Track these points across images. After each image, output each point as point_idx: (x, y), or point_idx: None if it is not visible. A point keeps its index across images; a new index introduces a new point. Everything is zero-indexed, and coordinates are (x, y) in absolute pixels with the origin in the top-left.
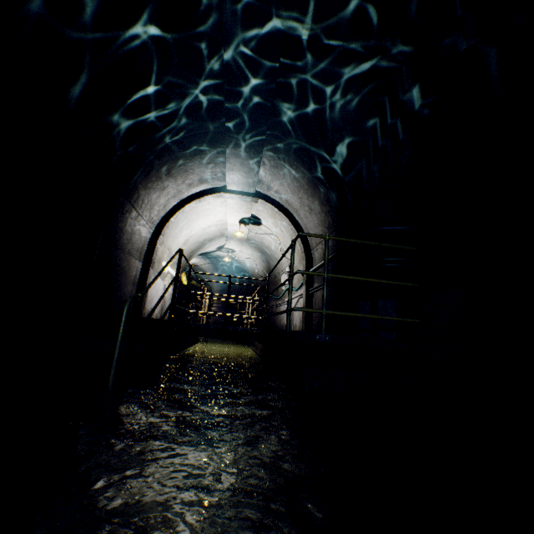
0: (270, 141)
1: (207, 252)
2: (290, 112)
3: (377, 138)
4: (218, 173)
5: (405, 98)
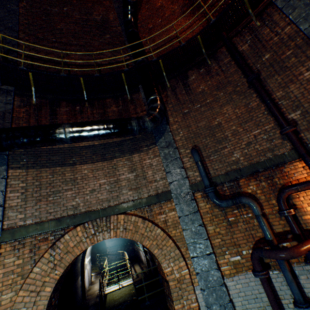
0: None
1: None
2: None
3: None
4: None
5: None
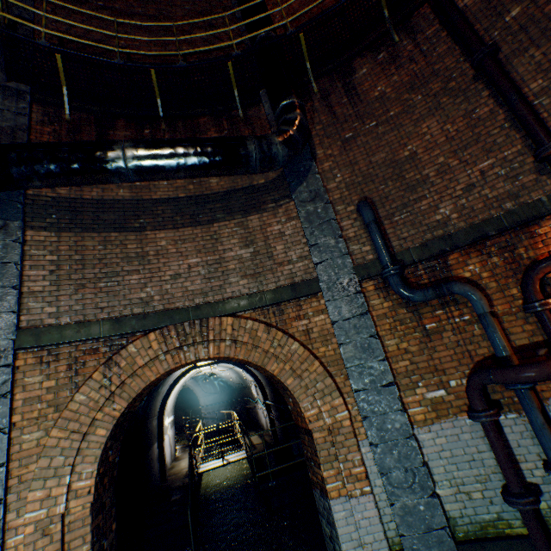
0: None
1: None
2: None
3: None
4: None
5: None
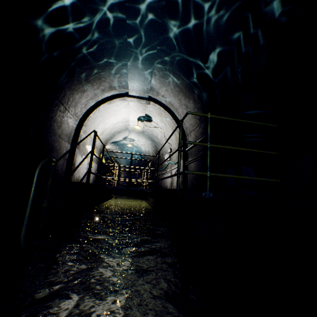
0: (160, 55)
1: (117, 141)
2: (176, 28)
3: (241, 47)
4: (122, 82)
5: (266, 9)
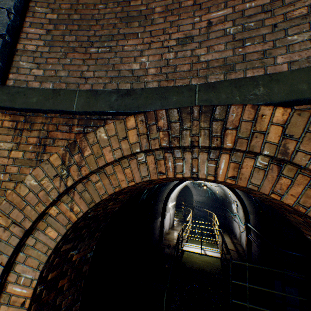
0: None
1: None
2: None
3: None
4: None
5: None
